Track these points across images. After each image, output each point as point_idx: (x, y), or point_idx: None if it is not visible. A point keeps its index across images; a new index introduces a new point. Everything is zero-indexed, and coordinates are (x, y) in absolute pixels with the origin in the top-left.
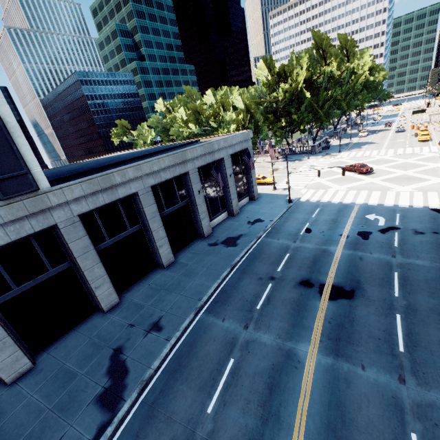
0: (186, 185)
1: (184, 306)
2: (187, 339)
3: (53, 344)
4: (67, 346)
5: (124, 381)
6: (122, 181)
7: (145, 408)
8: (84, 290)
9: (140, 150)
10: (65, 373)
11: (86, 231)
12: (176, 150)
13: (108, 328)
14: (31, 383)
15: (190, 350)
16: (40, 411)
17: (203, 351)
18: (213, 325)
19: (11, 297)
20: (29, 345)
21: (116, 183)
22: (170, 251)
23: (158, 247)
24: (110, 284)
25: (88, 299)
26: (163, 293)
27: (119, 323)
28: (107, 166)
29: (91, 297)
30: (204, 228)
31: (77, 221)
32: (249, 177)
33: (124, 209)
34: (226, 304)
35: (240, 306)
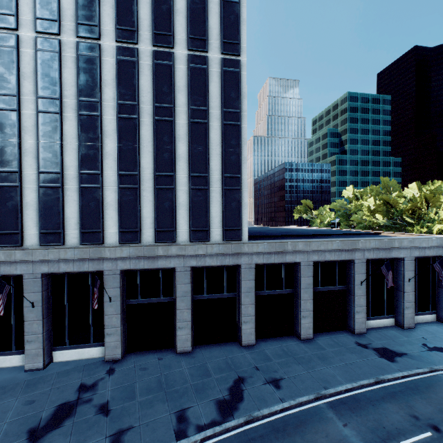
0: (348, 271)
1: (307, 383)
2: (299, 413)
3: (205, 346)
4: (212, 352)
5: (238, 404)
6: (291, 250)
7: (245, 437)
8: (236, 319)
9: (314, 228)
10: (205, 369)
11: (254, 277)
12: (349, 237)
13: (240, 358)
14: (187, 361)
15: (298, 424)
16: (186, 381)
17: (310, 436)
18: (331, 421)
19: (201, 298)
20: (194, 336)
21: (287, 250)
22: (311, 326)
23: (301, 316)
24: (253, 325)
25: (235, 328)
26: (292, 360)
27: (249, 360)
28: (284, 235)
29: (237, 327)
30: (356, 323)
31: (252, 267)
32: (442, 290)
33: (285, 271)
34: (354, 413)
35: (371, 426)
